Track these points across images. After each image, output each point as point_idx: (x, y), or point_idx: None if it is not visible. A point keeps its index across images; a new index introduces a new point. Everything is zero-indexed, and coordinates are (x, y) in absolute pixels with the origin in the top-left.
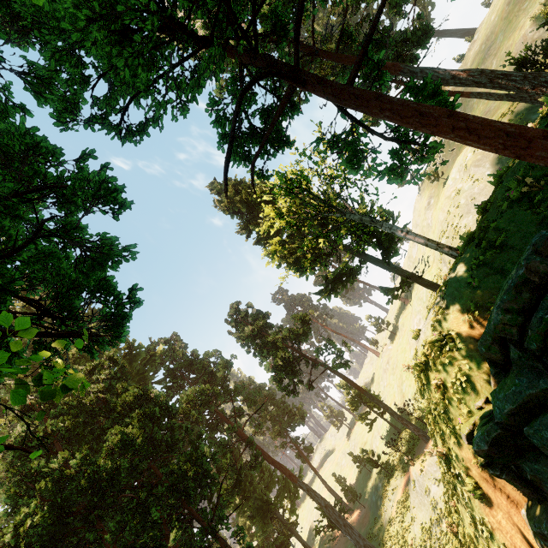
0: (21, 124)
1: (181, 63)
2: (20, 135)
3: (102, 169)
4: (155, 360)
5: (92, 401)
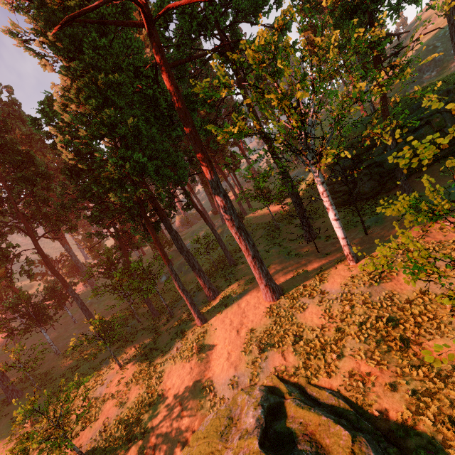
0: None
1: None
2: None
3: None
4: None
5: None
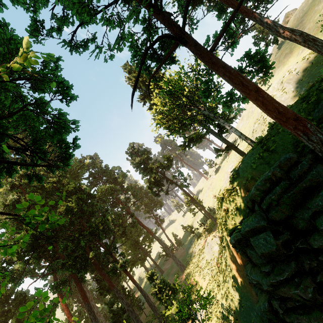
0: (7, 32)
1: (111, 5)
2: (7, 40)
3: (57, 62)
4: (84, 167)
5: (50, 187)
